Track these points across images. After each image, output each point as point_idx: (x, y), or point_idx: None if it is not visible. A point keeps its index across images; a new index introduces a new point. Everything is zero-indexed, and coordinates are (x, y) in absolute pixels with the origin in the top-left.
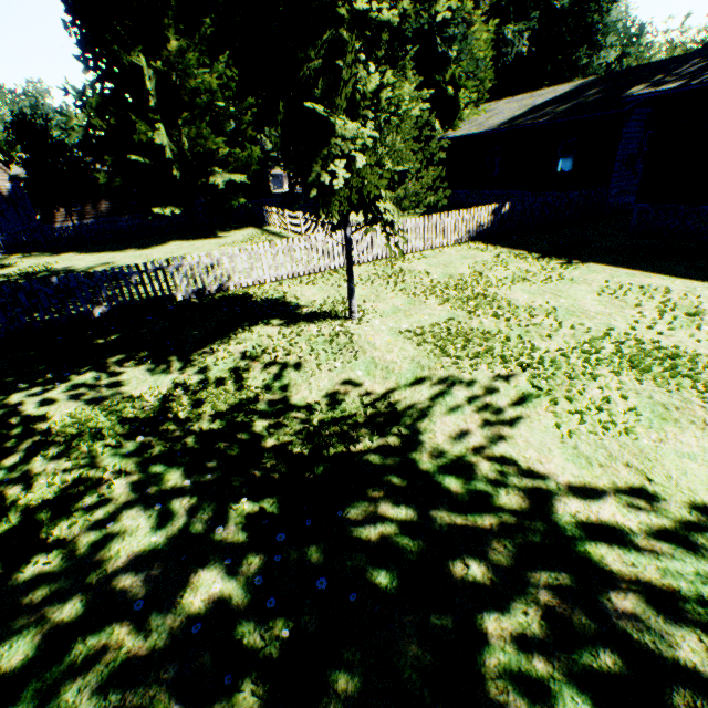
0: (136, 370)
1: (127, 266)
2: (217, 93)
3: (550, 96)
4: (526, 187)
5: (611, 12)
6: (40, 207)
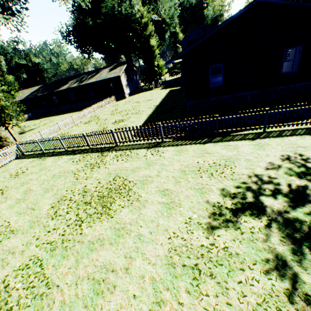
0: None
1: None
2: None
3: (35, 90)
4: (40, 108)
5: (45, 66)
6: None
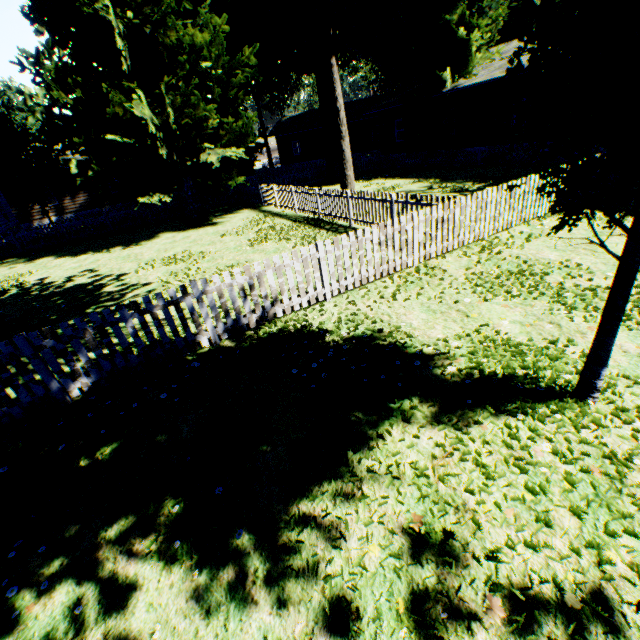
0: (163, 581)
1: (117, 306)
2: (202, 49)
3: None
4: None
5: None
6: (14, 205)
